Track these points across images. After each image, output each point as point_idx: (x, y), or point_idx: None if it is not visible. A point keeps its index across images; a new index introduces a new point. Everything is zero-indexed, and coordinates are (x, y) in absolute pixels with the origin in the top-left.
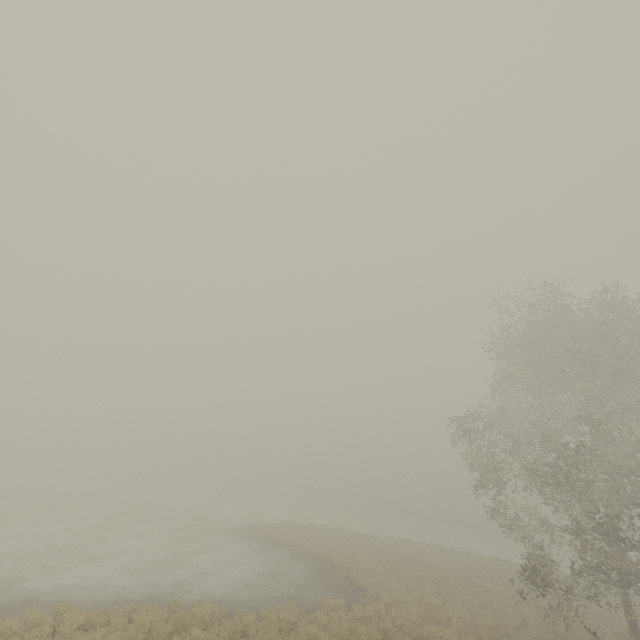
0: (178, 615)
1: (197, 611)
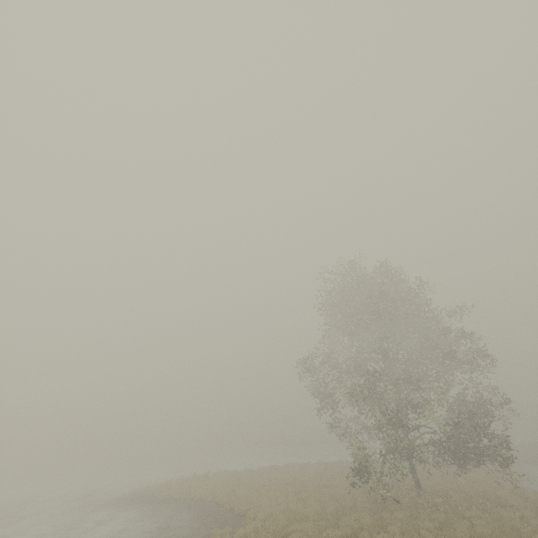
0: None
1: None
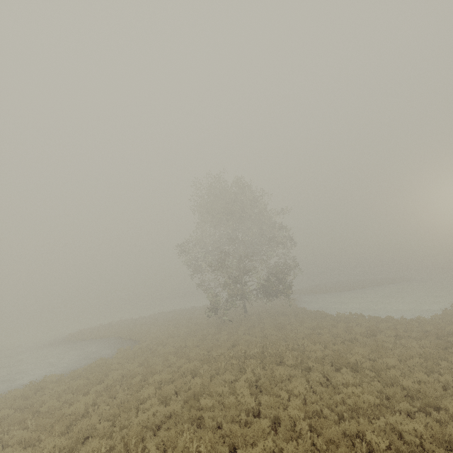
0: (36, 385)
1: (47, 379)
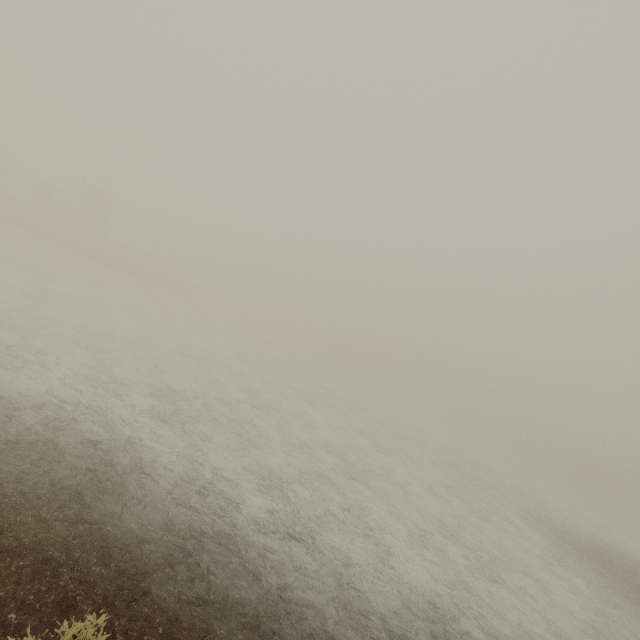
0: None
1: None
